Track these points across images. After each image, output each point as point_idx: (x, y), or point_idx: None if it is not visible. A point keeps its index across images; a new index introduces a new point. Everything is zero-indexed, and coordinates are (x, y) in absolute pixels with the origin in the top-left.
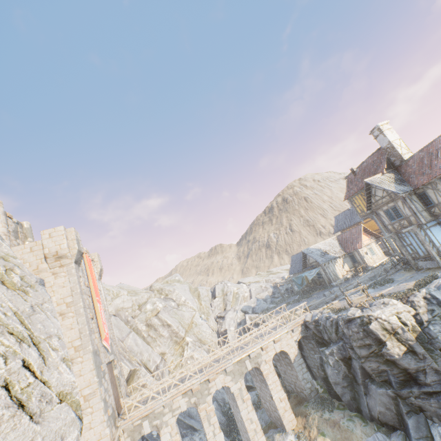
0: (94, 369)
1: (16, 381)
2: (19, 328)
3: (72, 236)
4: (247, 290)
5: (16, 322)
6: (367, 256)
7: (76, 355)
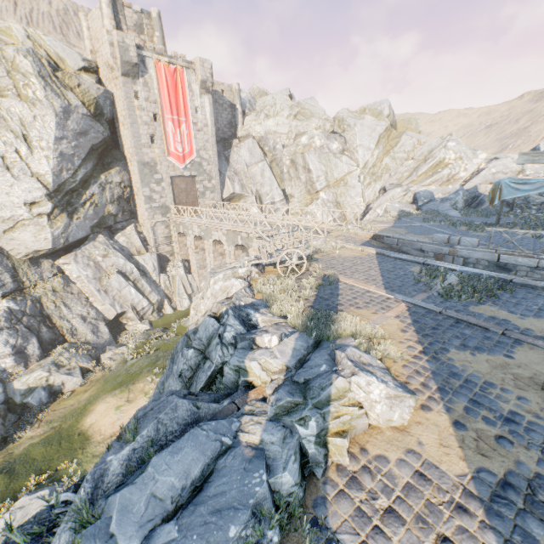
0: (138, 174)
1: (10, 157)
2: (18, 130)
3: (116, 43)
4: (472, 168)
5: (18, 125)
6: None
7: (132, 160)
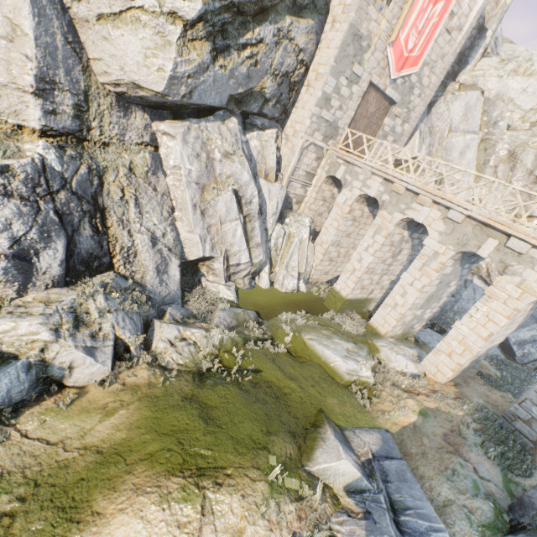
0: (337, 48)
1: None
2: None
3: None
4: None
5: None
6: None
7: (339, 19)
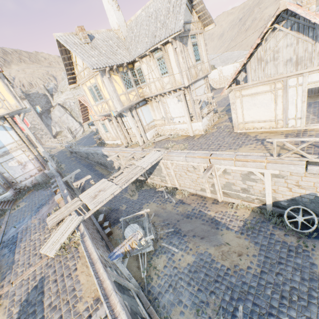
0: None
1: None
2: None
3: None
4: None
5: None
6: (101, 131)
7: None
